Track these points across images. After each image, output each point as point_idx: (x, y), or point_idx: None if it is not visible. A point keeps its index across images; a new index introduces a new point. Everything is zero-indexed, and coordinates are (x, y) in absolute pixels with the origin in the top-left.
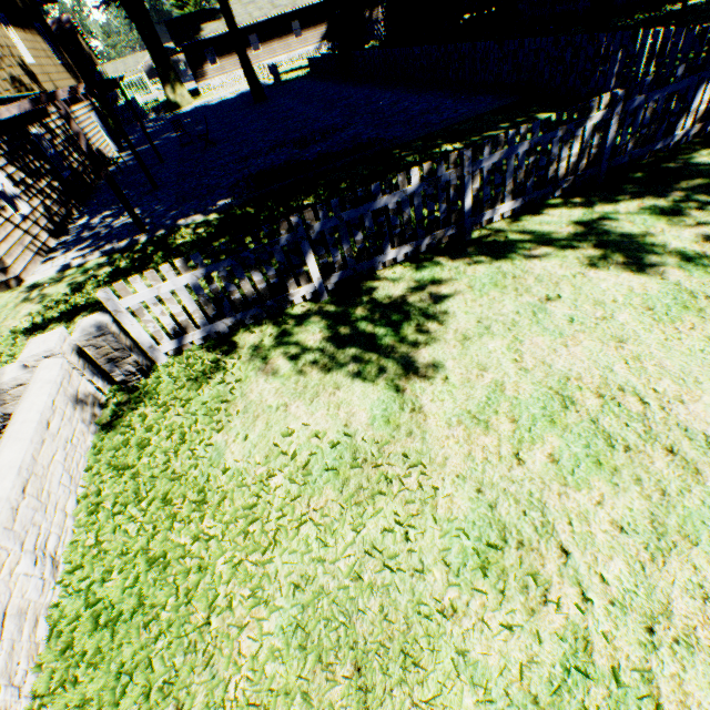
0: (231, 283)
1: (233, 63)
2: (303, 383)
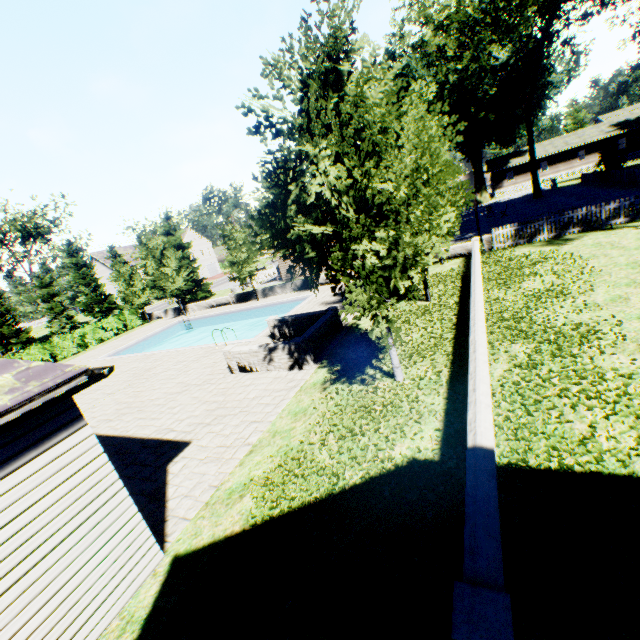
0: (521, 232)
1: (523, 179)
2: (534, 248)
